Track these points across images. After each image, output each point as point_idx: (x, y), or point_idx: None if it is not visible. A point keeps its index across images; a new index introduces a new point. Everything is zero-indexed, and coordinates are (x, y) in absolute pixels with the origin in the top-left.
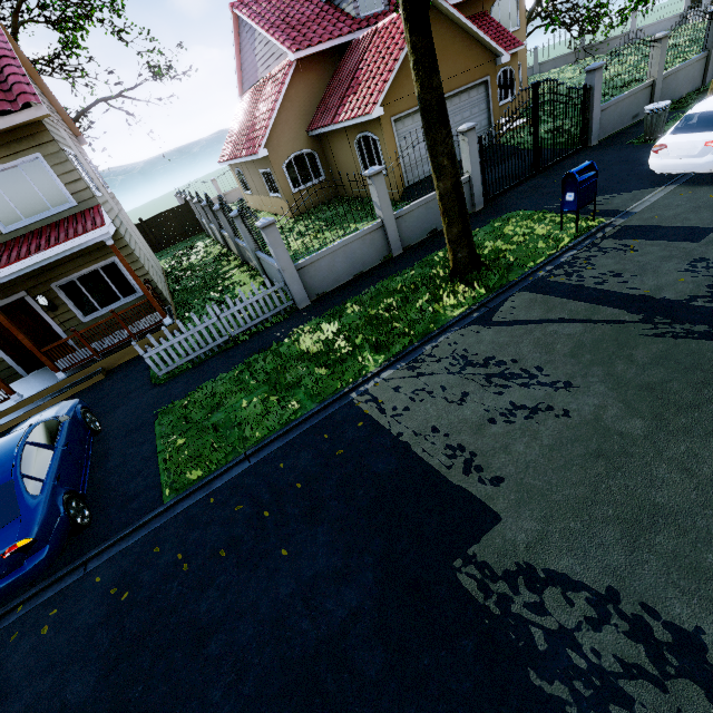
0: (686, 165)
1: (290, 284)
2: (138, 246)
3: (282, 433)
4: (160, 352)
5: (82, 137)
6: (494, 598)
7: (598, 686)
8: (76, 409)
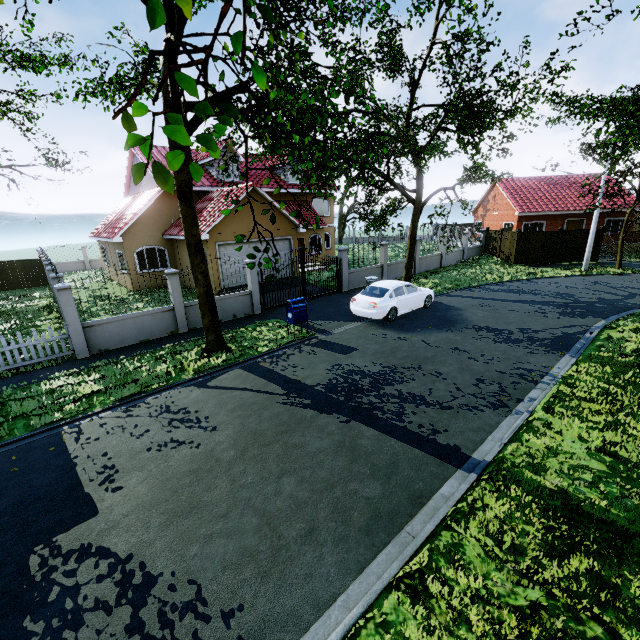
0: (364, 312)
1: (72, 337)
2: None
3: None
4: None
5: None
6: (45, 570)
7: (68, 619)
8: None
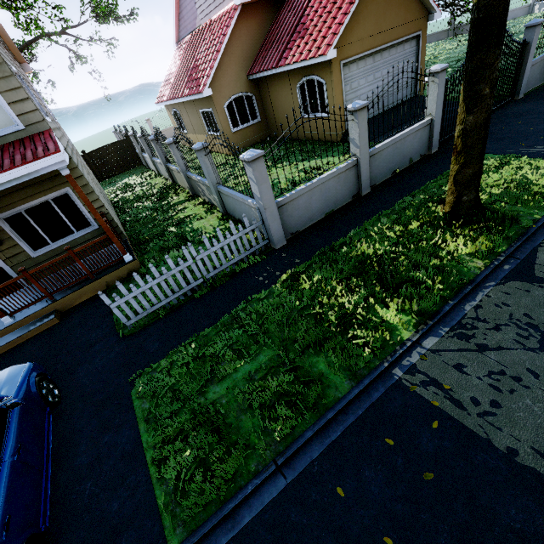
0: None
1: (269, 223)
2: (89, 177)
3: (318, 429)
4: (130, 300)
5: (27, 64)
6: None
7: None
8: (29, 381)
